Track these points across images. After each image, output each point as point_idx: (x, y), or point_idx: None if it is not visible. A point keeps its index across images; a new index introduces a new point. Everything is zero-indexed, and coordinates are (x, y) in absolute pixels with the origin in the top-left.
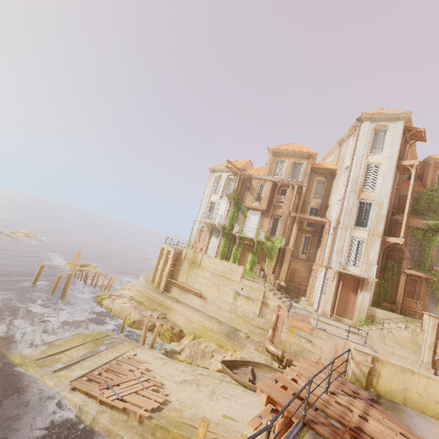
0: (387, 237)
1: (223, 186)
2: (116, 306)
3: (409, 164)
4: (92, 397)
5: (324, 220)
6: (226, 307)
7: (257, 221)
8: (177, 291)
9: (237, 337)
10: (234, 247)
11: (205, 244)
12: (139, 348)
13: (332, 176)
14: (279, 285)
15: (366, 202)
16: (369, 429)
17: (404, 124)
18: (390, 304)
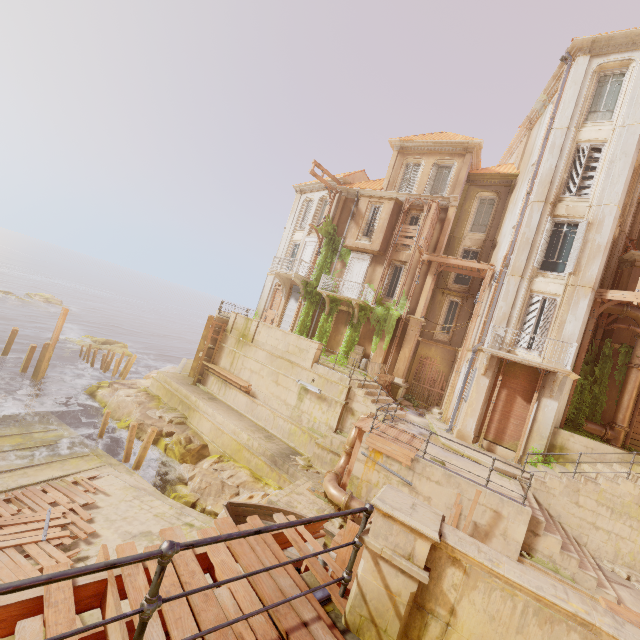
0: (606, 291)
1: (313, 215)
2: (114, 400)
3: None
4: None
5: (482, 267)
6: (285, 413)
7: (363, 272)
8: (215, 382)
9: (288, 464)
10: (321, 316)
11: (278, 312)
12: (111, 468)
13: (508, 189)
14: (390, 383)
15: (567, 223)
16: None
17: None
18: (602, 428)
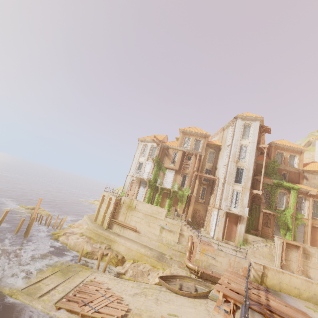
0: (252, 190)
1: (148, 152)
2: (71, 242)
3: (263, 147)
4: (74, 313)
5: (215, 178)
6: (155, 238)
7: (172, 177)
8: (117, 227)
9: (165, 259)
10: (156, 194)
11: (135, 192)
12: (96, 273)
13: (218, 149)
14: (188, 221)
15: (240, 168)
16: (272, 304)
17: (259, 123)
18: (255, 231)
